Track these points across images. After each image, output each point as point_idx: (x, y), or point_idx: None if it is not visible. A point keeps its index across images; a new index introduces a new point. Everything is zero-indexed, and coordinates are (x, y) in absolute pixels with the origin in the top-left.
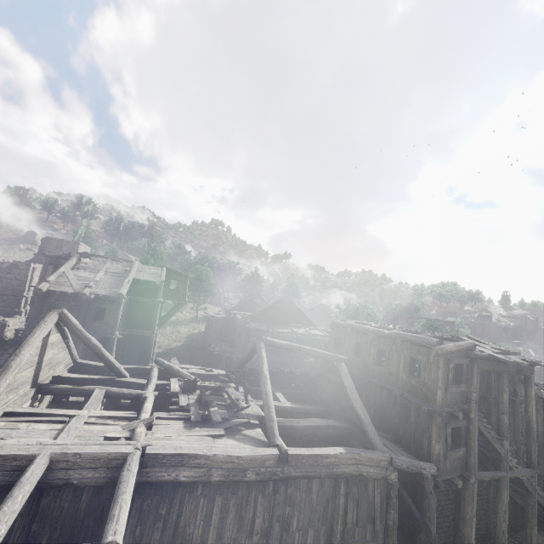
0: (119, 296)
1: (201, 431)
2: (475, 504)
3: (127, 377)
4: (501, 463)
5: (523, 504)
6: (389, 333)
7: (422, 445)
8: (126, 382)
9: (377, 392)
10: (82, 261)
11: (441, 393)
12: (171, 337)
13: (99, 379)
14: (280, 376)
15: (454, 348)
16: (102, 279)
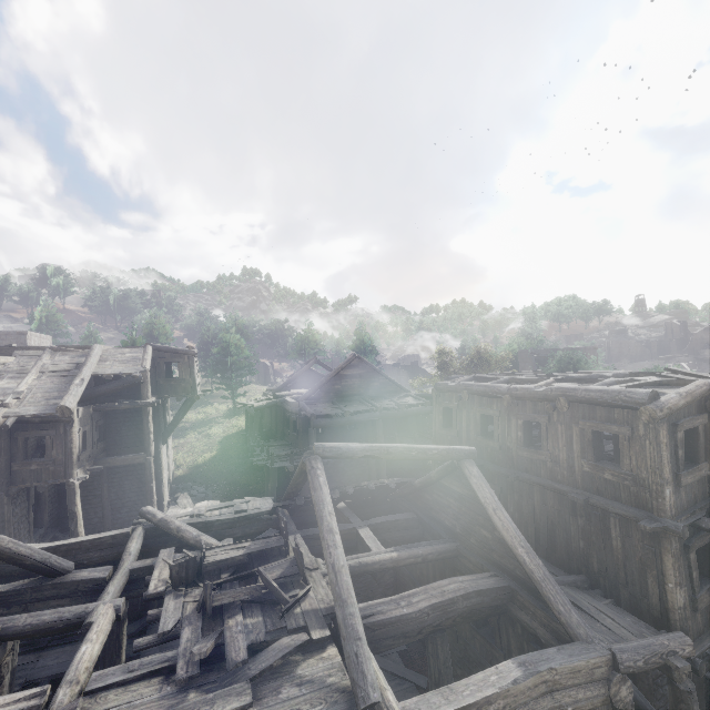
0: (61, 411)
1: (195, 708)
2: None
3: (70, 572)
4: None
5: None
6: (542, 391)
7: (644, 591)
8: (65, 583)
9: (535, 495)
10: (4, 361)
11: (671, 491)
12: (197, 448)
13: (6, 593)
14: (365, 496)
15: (681, 402)
16: (32, 386)
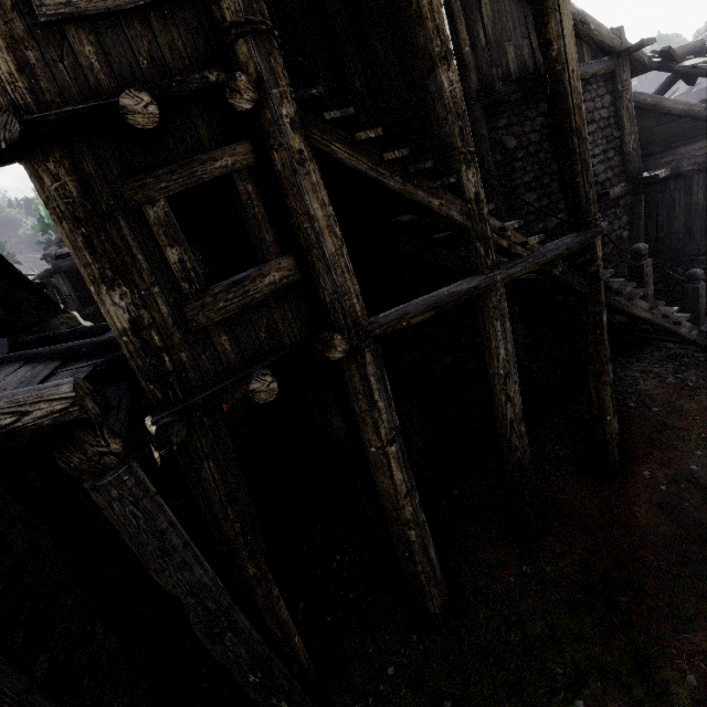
0: None
1: None
2: (384, 410)
3: None
4: (470, 254)
5: None
6: None
7: None
8: None
9: None
10: None
11: None
12: None
13: None
14: None
15: None
16: None
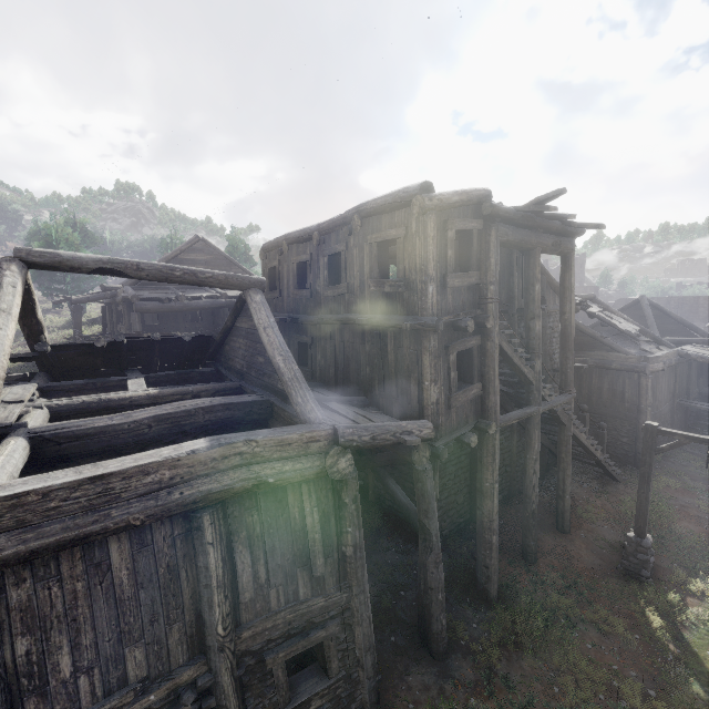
0: None
1: None
2: (497, 464)
3: None
4: (530, 395)
5: (549, 444)
6: (342, 215)
7: (409, 397)
8: None
9: (336, 334)
10: None
11: (435, 289)
12: None
13: None
14: (155, 353)
15: (454, 198)
16: None
